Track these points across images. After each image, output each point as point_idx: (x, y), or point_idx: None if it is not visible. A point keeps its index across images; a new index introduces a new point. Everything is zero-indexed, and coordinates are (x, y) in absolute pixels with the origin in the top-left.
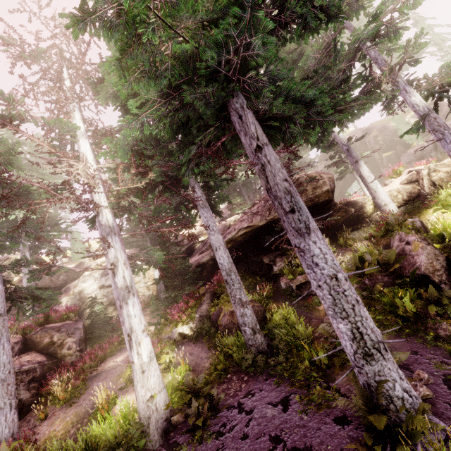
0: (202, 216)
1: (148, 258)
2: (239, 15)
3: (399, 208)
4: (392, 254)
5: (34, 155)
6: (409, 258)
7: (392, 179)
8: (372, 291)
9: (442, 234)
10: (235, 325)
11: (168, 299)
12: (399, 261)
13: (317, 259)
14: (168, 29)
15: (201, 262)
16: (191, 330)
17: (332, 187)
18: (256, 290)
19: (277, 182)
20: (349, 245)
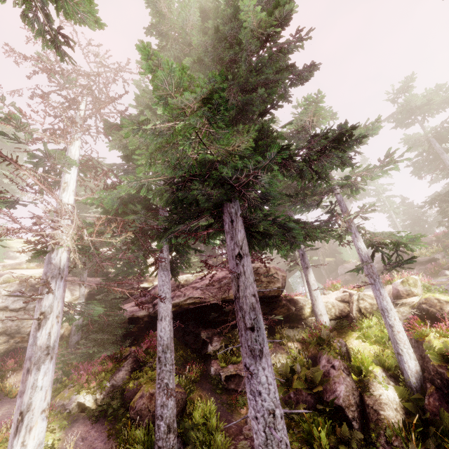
0: (160, 279)
1: (85, 309)
2: (260, 160)
3: (331, 321)
4: (319, 374)
5: (2, 139)
6: (331, 382)
7: (330, 291)
8: (294, 407)
9: (361, 369)
10: (149, 412)
11: (83, 354)
12: (323, 383)
13: (262, 388)
14: (202, 144)
15: (136, 315)
16: (95, 402)
17: (283, 286)
18: (185, 372)
19: (246, 295)
20: (283, 343)
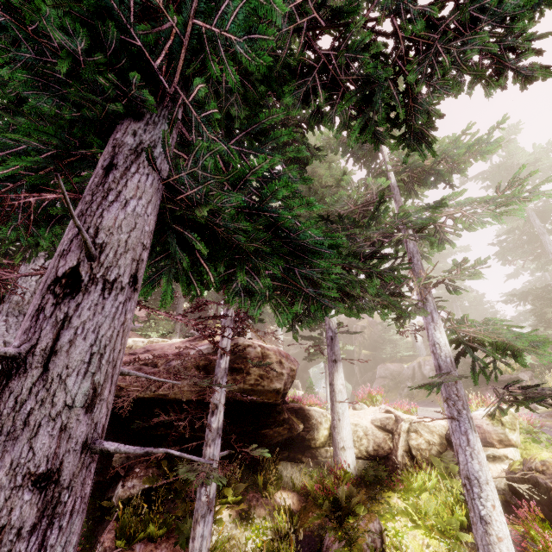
0: None
1: None
2: None
3: (358, 461)
4: None
5: None
6: None
7: (365, 405)
8: None
9: None
10: None
11: None
12: None
13: None
14: None
15: None
16: None
17: (287, 388)
18: None
19: None
20: (268, 494)
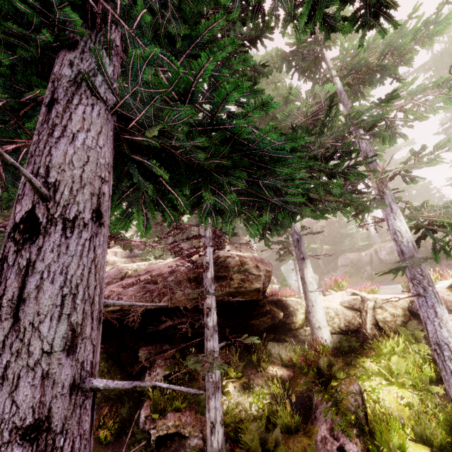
0: None
1: None
2: None
3: (332, 336)
4: None
5: None
6: None
7: (333, 291)
8: None
9: None
10: None
11: None
12: None
13: None
14: None
15: None
16: None
17: (265, 286)
18: None
19: None
20: (262, 368)
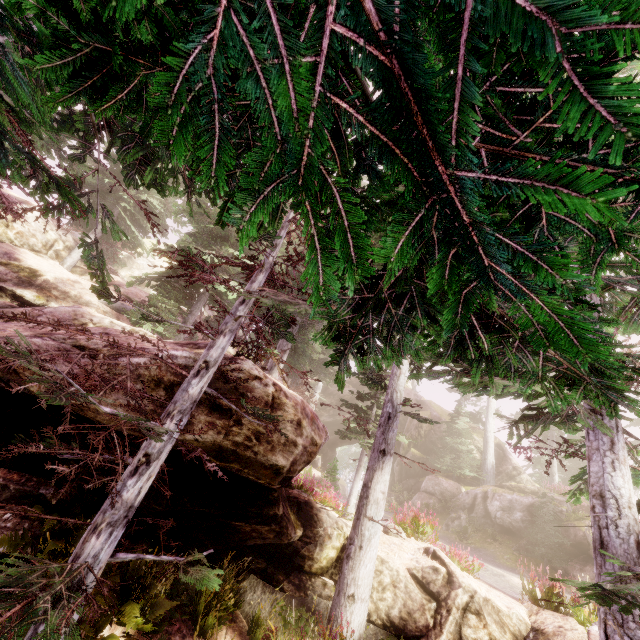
0: None
1: None
2: None
3: (368, 624)
4: None
5: None
6: None
7: (404, 533)
8: None
9: None
10: None
11: None
12: None
13: None
14: None
15: None
16: None
17: (294, 469)
18: None
19: None
20: (205, 631)
